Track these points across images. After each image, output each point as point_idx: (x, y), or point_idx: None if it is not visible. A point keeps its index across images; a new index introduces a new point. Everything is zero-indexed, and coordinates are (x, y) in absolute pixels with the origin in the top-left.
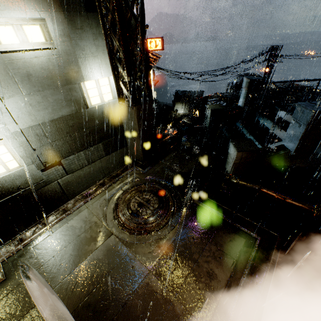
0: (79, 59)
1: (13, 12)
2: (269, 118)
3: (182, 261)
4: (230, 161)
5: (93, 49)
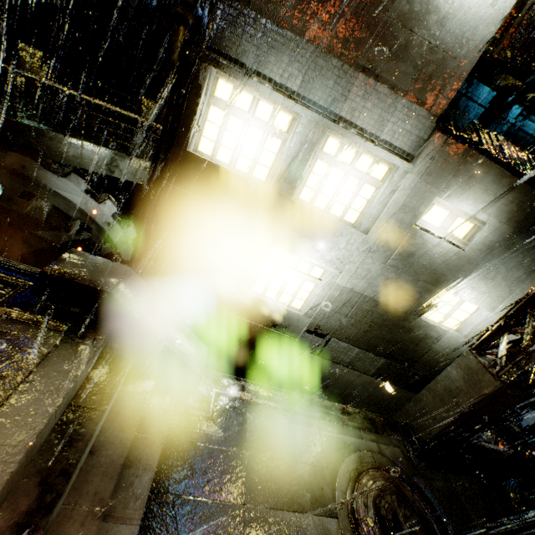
0: (473, 272)
1: (467, 206)
2: None
3: None
4: None
5: (501, 274)
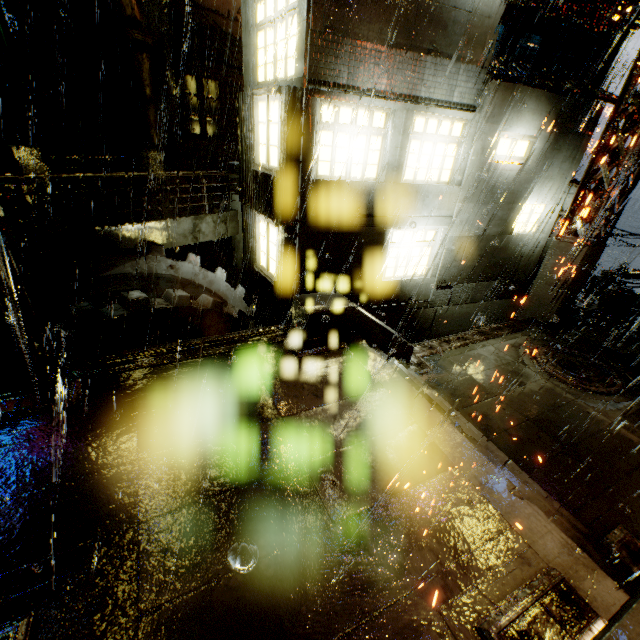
0: (538, 179)
1: (522, 129)
2: None
3: None
4: None
5: (555, 172)
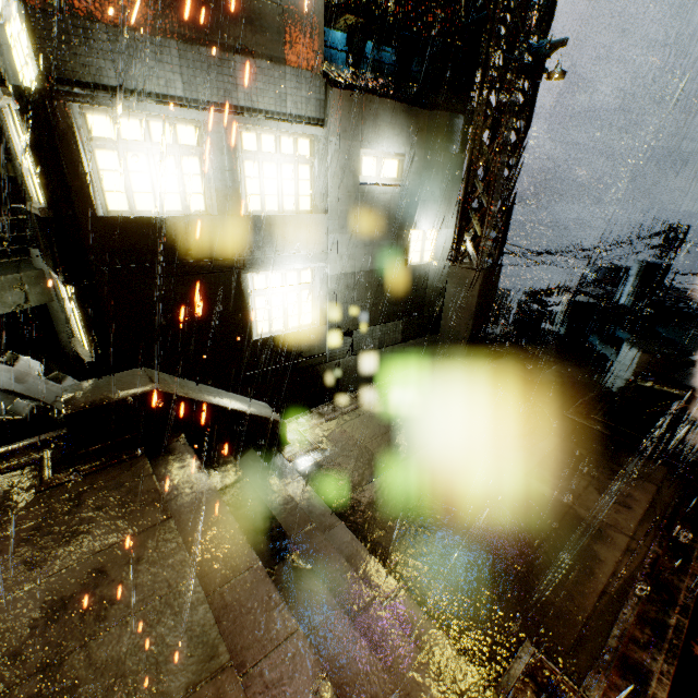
0: (420, 202)
1: (385, 146)
2: (680, 327)
3: (571, 472)
4: (623, 372)
5: (437, 193)
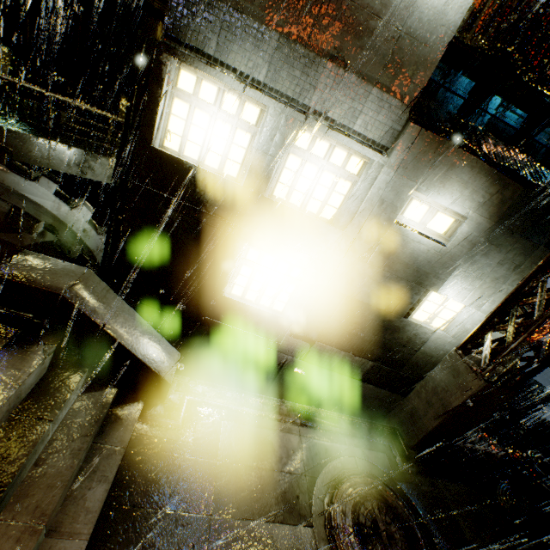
0: (457, 269)
1: (446, 200)
2: None
3: None
4: None
5: (485, 270)
